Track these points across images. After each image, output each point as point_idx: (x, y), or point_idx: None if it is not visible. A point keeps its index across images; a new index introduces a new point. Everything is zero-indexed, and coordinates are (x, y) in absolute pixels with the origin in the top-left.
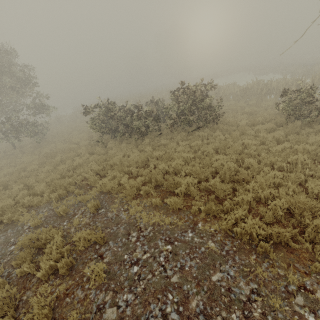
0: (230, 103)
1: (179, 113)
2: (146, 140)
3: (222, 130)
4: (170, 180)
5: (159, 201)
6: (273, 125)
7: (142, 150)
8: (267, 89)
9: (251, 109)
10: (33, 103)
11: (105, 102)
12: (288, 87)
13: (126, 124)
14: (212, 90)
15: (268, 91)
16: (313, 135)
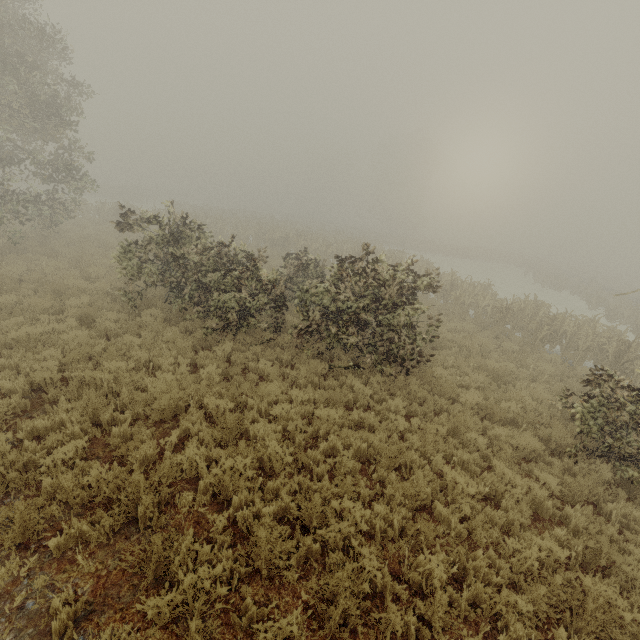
0: (464, 326)
1: (332, 310)
2: (226, 344)
3: (414, 395)
4: (155, 540)
5: (64, 621)
6: (538, 445)
7: (203, 365)
8: (551, 328)
9: (500, 367)
10: (53, 158)
11: (180, 220)
12: (598, 343)
13: (208, 284)
14: (426, 290)
15: (553, 334)
16: (639, 541)
